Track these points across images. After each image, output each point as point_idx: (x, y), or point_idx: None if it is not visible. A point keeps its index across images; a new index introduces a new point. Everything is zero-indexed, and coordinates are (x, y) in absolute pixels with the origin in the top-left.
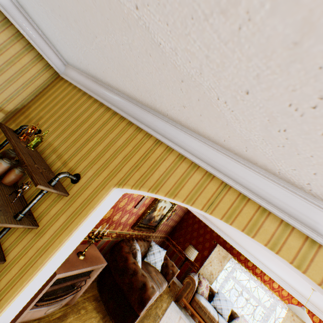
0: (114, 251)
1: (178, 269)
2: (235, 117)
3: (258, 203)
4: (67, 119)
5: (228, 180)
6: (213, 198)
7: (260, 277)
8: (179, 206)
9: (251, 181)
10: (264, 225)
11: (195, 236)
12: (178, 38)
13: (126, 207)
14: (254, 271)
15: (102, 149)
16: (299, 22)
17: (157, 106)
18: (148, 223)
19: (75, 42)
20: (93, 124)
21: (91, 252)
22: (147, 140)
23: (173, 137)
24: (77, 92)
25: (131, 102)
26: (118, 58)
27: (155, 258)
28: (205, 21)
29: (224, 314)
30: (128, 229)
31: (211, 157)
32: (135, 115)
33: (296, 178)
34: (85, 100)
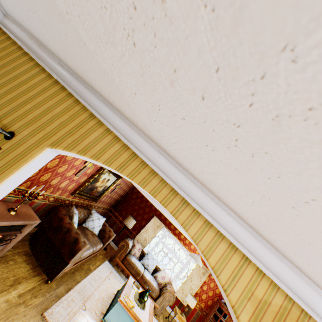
0: (51, 213)
1: (115, 234)
2: (136, 108)
3: (152, 168)
4: (4, 76)
5: (137, 151)
6: (125, 162)
7: (182, 241)
8: (124, 181)
9: (150, 153)
10: (152, 181)
11: (137, 209)
12: (96, 46)
13: (67, 173)
14: (179, 237)
15: (40, 113)
16: (140, 66)
17: (93, 86)
18: (90, 192)
19: (17, 2)
20: (32, 87)
21: (24, 210)
22: (83, 112)
23: (105, 114)
24: (18, 50)
25: (73, 75)
26: (59, 36)
27: (94, 224)
28: (106, 45)
29: (150, 268)
30: (68, 196)
31: (129, 134)
32: (76, 89)
33: (170, 153)
34: (26, 60)
